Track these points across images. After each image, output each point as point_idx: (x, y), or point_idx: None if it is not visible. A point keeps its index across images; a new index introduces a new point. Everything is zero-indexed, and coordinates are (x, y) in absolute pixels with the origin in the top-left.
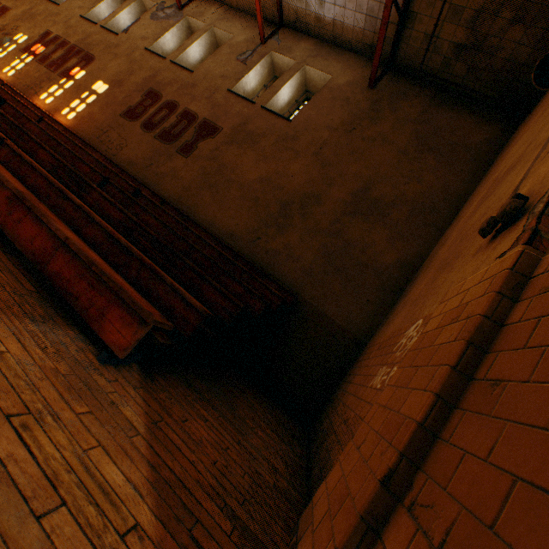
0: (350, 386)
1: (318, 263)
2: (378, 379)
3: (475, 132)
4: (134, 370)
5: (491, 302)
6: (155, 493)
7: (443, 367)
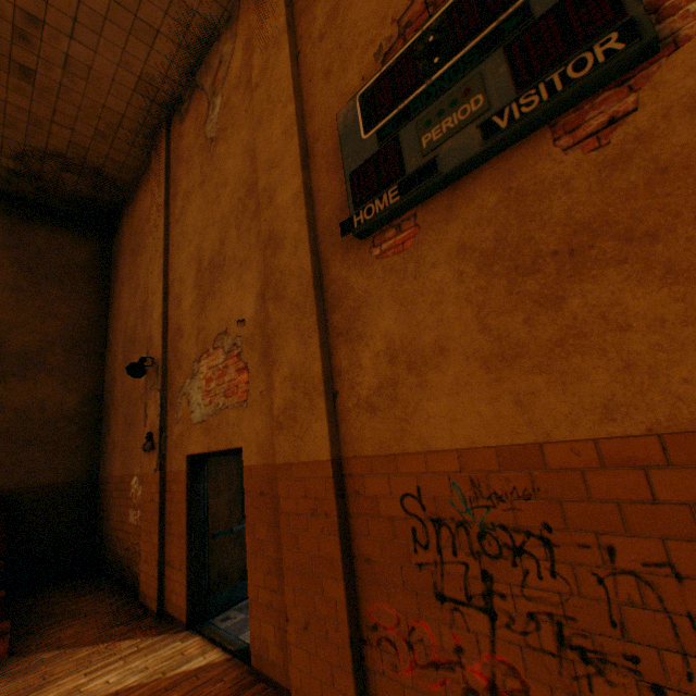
0: (113, 523)
1: (1, 449)
2: (133, 518)
3: (81, 249)
4: (5, 659)
5: (160, 496)
6: (98, 643)
7: (158, 524)
